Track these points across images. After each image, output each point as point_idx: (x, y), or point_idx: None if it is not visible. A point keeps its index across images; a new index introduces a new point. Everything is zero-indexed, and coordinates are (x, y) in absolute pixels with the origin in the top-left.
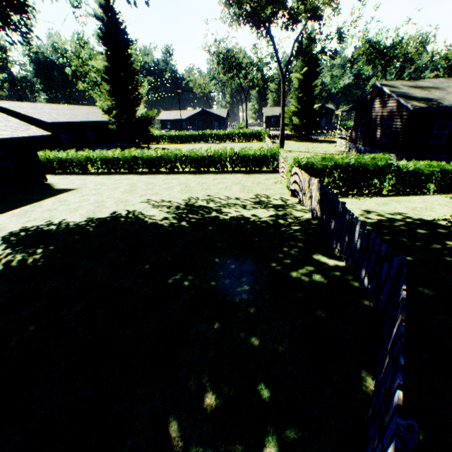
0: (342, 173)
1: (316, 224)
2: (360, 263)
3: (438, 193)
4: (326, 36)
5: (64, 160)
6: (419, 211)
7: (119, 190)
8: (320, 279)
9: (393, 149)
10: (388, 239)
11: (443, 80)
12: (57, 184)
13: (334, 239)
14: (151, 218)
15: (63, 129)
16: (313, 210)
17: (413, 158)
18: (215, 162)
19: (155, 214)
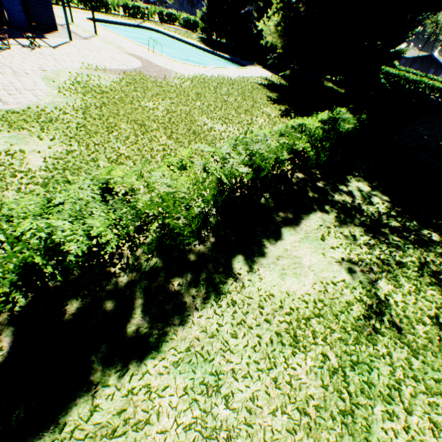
0: None
1: None
2: None
3: None
4: None
5: None
6: None
7: None
8: None
9: None
10: None
11: None
12: None
13: None
14: None
15: None
16: None
17: None
18: (441, 92)
19: None
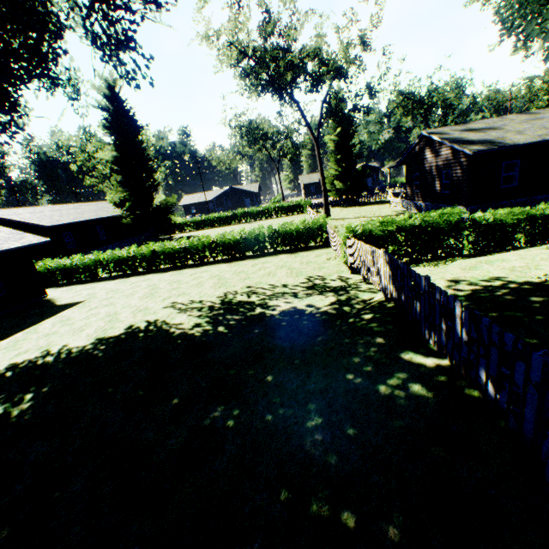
0: (408, 237)
1: (394, 307)
2: (474, 361)
3: (531, 244)
4: (356, 93)
5: (69, 268)
6: (521, 271)
7: (136, 295)
8: (422, 391)
9: (460, 200)
10: (496, 315)
11: (496, 119)
12: (59, 299)
13: (424, 327)
14: (178, 327)
15: (68, 231)
16: (385, 290)
17: (486, 207)
18: (251, 244)
19: (183, 321)
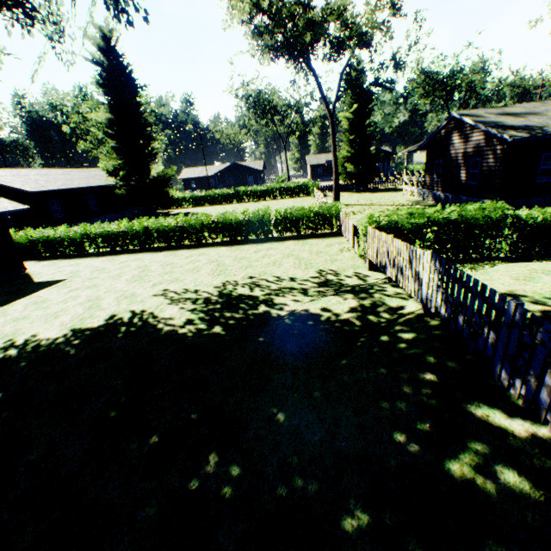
0: (439, 232)
1: (440, 326)
2: None
3: None
4: (381, 63)
5: (52, 240)
6: None
7: (123, 277)
8: (522, 485)
9: (488, 193)
10: None
11: (537, 103)
12: (38, 275)
13: (500, 368)
14: (167, 323)
15: (55, 199)
16: (426, 301)
17: (516, 203)
18: (255, 227)
19: (174, 315)
